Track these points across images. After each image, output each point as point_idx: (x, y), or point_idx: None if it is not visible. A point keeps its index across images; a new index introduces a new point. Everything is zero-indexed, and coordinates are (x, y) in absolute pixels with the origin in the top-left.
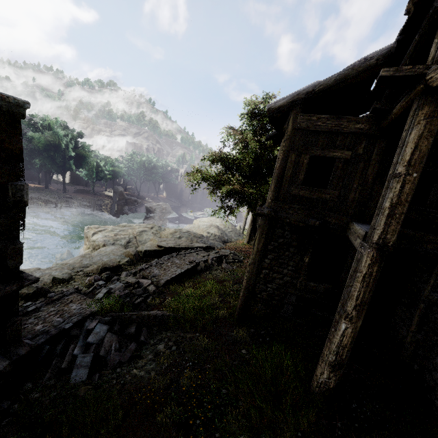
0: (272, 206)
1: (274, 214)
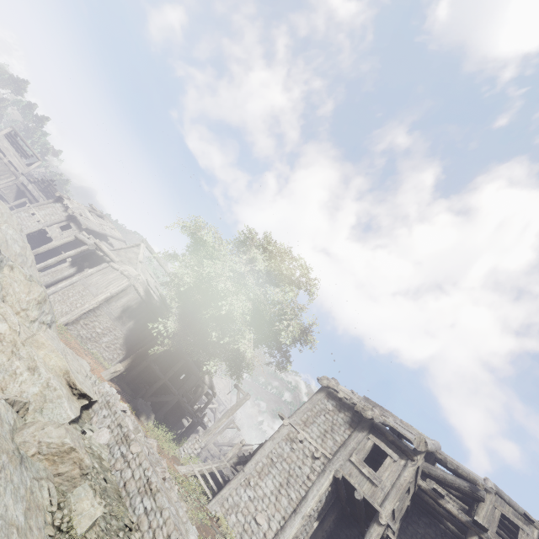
0: (389, 517)
1: (387, 526)
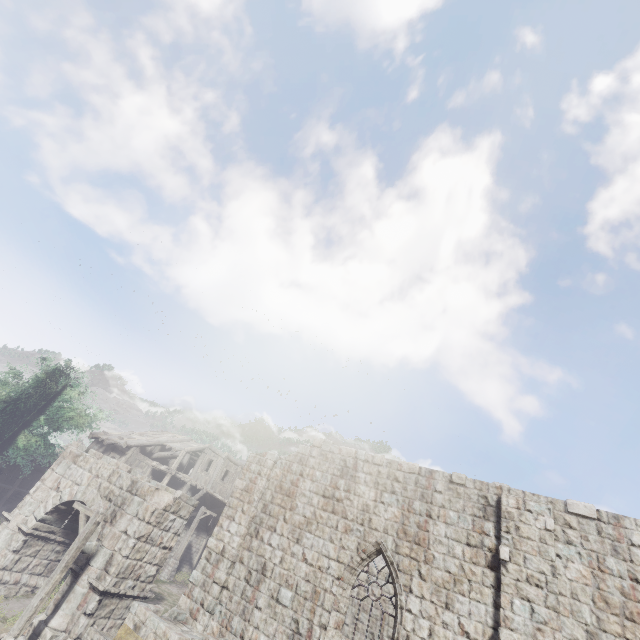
0: None
1: None
